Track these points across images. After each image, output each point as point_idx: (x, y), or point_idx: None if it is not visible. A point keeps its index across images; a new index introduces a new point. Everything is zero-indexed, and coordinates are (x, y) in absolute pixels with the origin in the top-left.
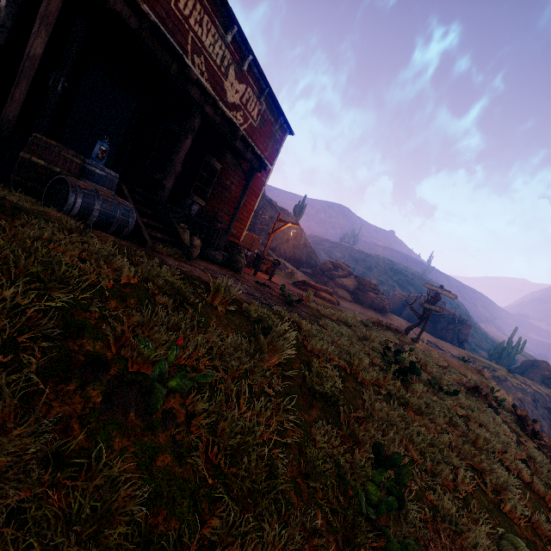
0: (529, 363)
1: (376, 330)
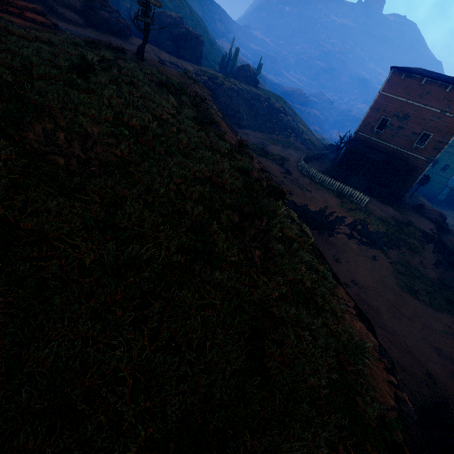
0: (240, 69)
1: (90, 49)
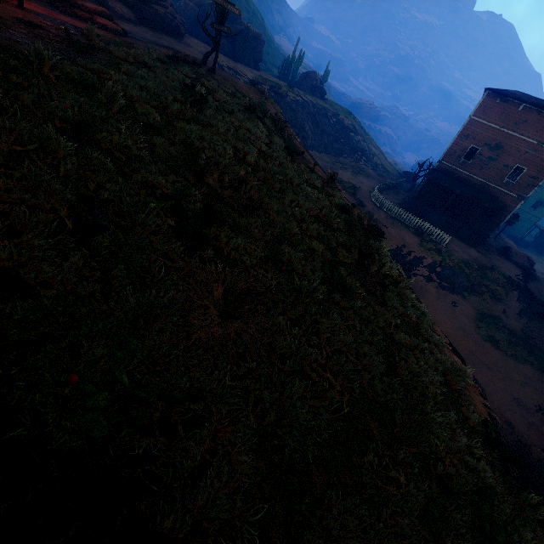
0: (305, 76)
1: (174, 66)
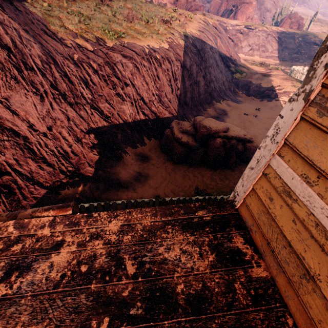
0: (286, 18)
1: (146, 2)
